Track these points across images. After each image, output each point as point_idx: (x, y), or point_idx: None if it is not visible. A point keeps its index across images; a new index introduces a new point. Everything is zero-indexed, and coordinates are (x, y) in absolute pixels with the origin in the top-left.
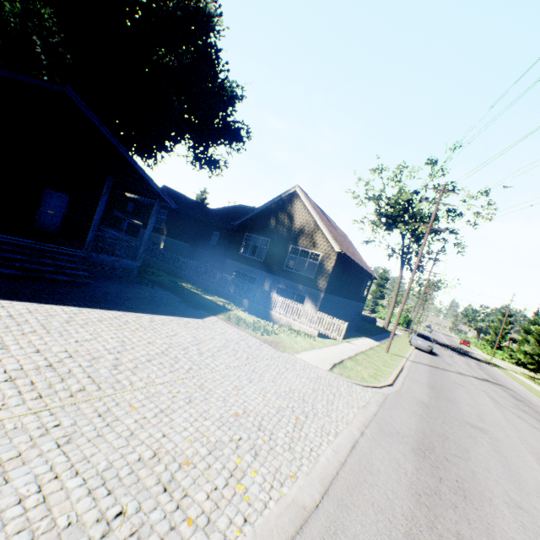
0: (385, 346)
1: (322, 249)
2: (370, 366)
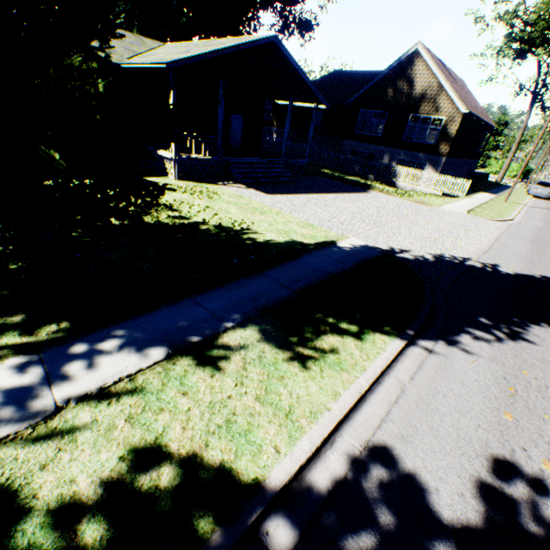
0: (502, 198)
1: (446, 113)
2: (494, 211)
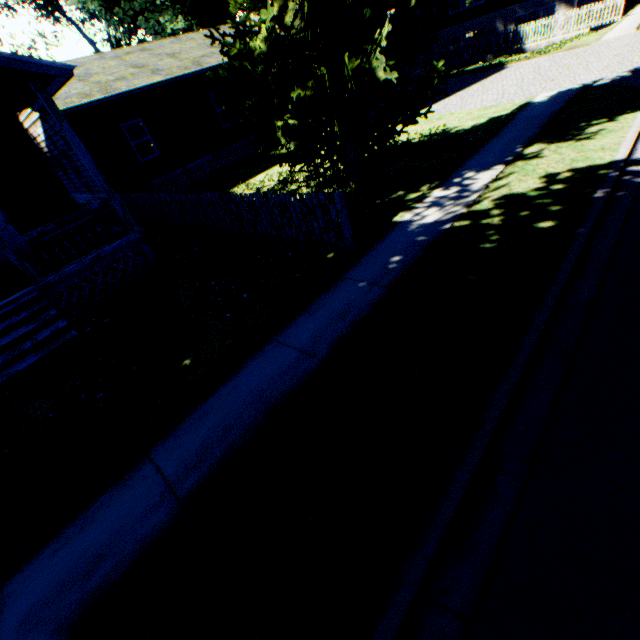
0: None
1: None
2: None
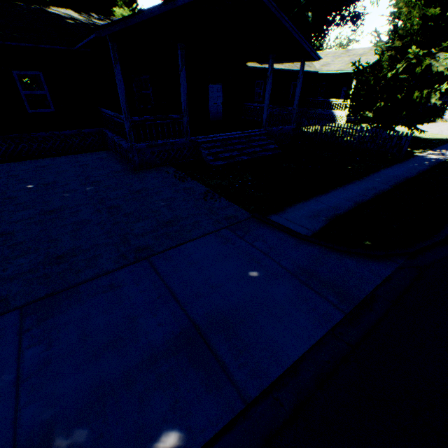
0: None
1: None
2: None
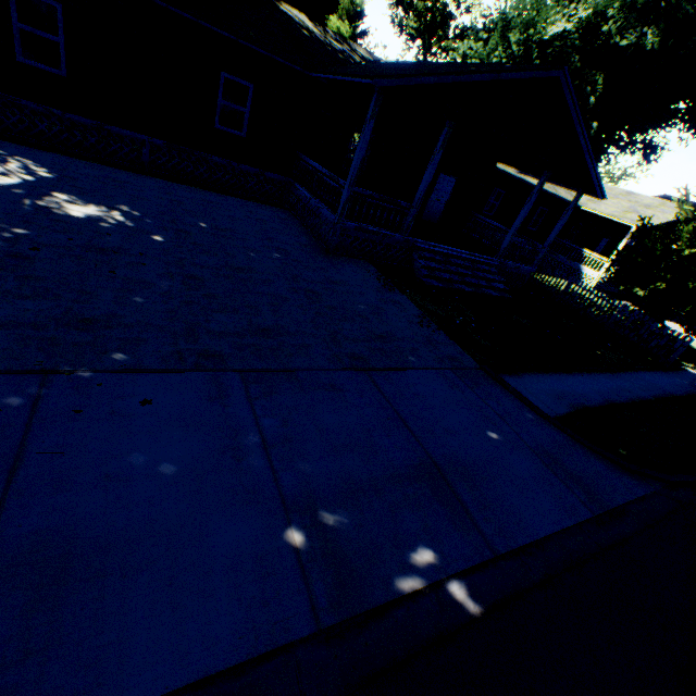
0: None
1: None
2: None
